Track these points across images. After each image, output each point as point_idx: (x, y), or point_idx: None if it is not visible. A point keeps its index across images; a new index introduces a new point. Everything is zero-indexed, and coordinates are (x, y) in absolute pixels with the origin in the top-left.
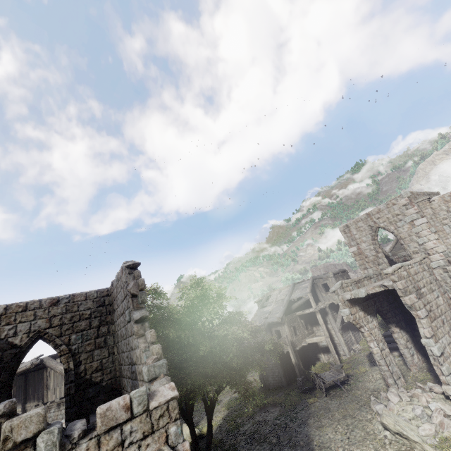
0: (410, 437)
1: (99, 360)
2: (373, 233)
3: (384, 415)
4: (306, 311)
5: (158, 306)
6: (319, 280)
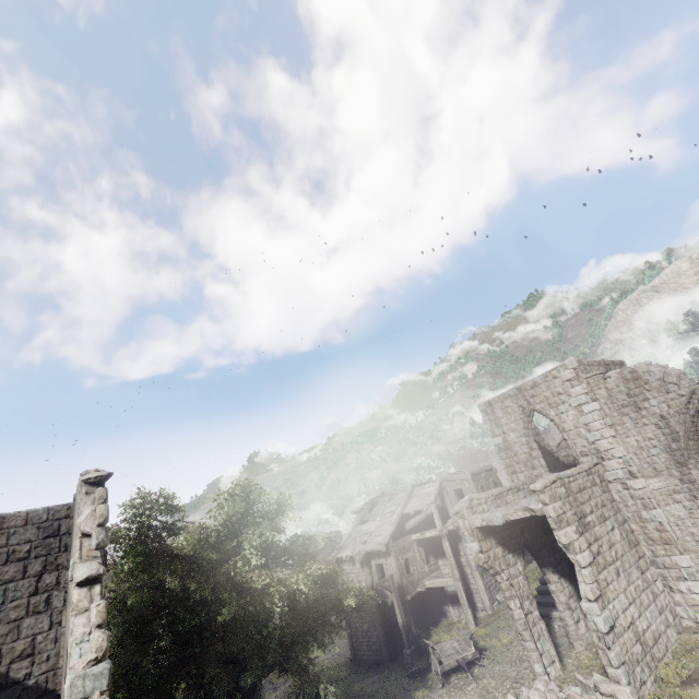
0: None
1: (29, 637)
2: (525, 418)
3: None
4: (426, 533)
5: (170, 528)
6: (450, 482)
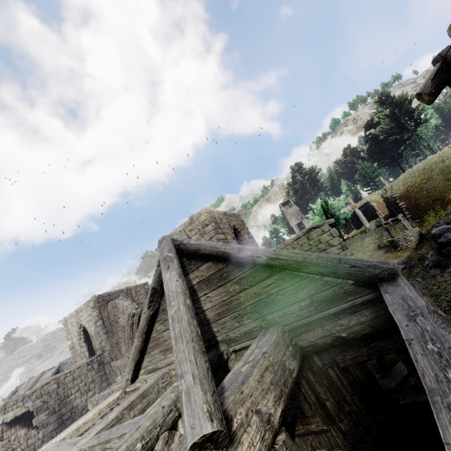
0: None
1: None
2: (78, 329)
3: None
4: None
5: None
6: (66, 365)
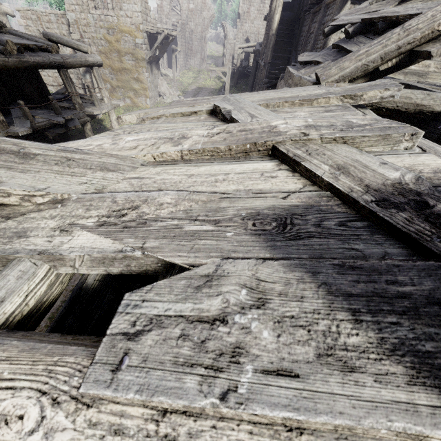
0: (168, 75)
1: None
2: None
3: (162, 70)
4: None
5: None
6: None
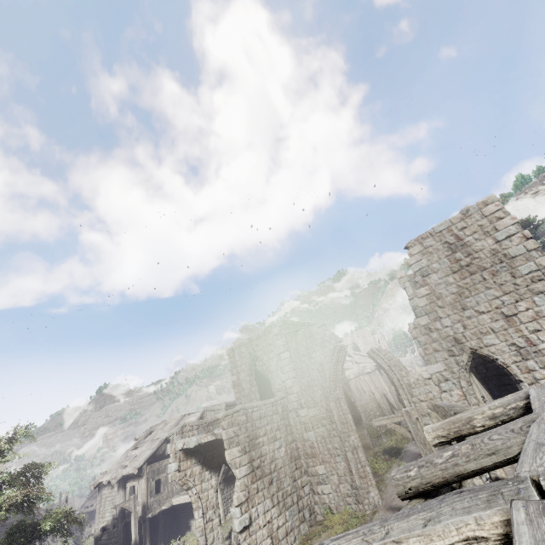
0: None
1: None
2: (251, 362)
3: None
4: None
5: None
6: (211, 412)
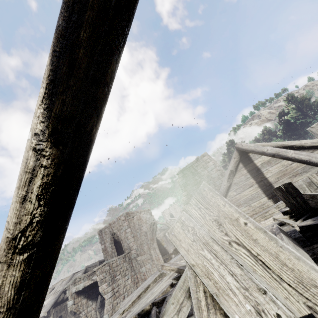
0: None
1: None
2: (111, 236)
3: None
4: None
5: None
6: (91, 268)
